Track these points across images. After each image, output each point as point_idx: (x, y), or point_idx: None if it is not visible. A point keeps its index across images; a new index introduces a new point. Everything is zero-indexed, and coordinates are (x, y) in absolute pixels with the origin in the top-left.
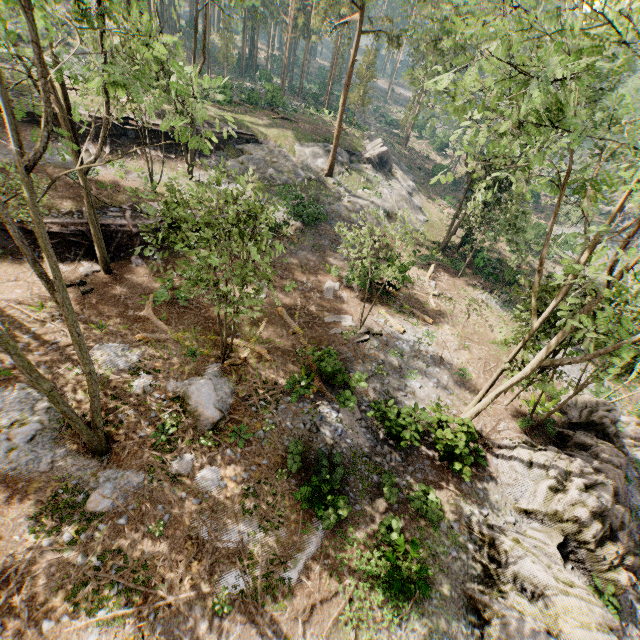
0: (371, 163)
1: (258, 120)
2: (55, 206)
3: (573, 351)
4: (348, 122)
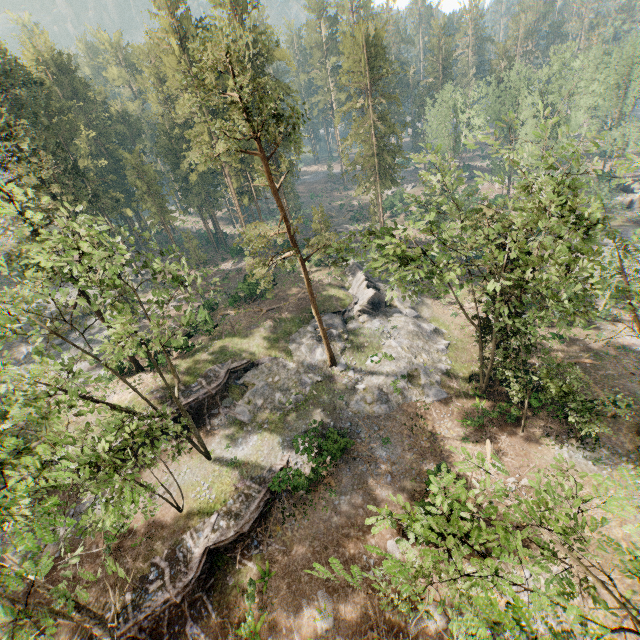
0: (365, 312)
1: (246, 333)
2: (100, 612)
3: None
4: (324, 263)
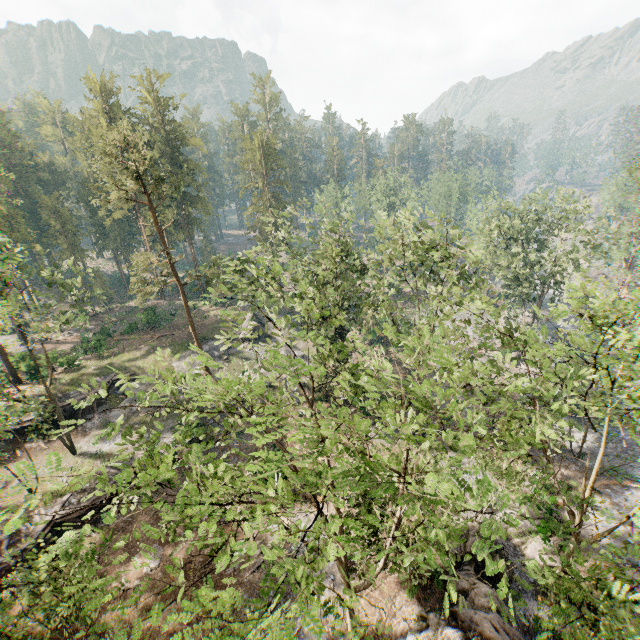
0: (247, 340)
1: (136, 353)
2: None
3: (452, 456)
4: (223, 304)
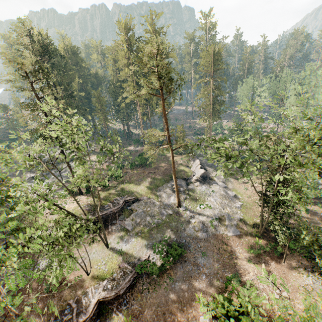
0: (198, 181)
1: (136, 182)
2: None
3: None
4: (179, 153)
